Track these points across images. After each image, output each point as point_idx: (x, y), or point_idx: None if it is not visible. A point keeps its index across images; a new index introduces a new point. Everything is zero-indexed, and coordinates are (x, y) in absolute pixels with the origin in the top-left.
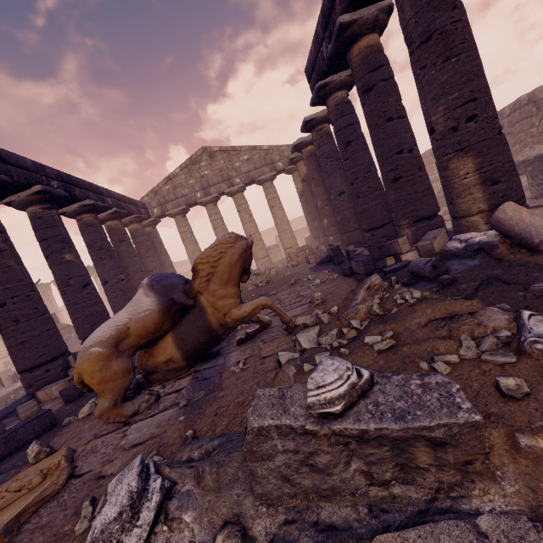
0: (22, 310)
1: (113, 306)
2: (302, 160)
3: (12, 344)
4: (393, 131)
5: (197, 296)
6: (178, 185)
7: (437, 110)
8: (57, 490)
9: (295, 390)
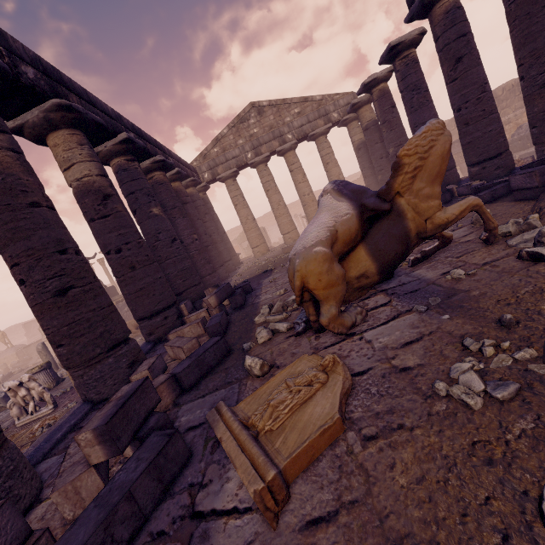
0: (136, 256)
1: None
2: (365, 106)
3: (131, 291)
4: None
5: (394, 199)
6: (227, 146)
7: None
8: (350, 385)
9: None
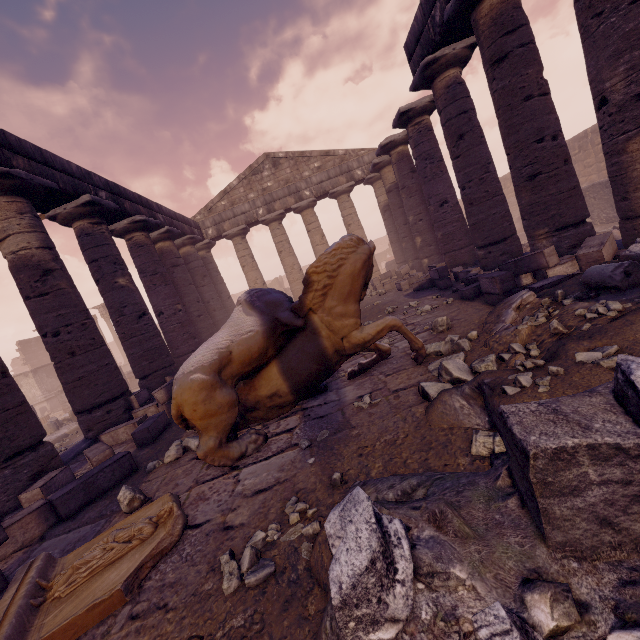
0: (78, 340)
1: (169, 342)
2: (388, 166)
3: (68, 381)
4: (532, 113)
5: (308, 315)
6: (236, 200)
7: (615, 73)
8: (174, 542)
9: (570, 404)
